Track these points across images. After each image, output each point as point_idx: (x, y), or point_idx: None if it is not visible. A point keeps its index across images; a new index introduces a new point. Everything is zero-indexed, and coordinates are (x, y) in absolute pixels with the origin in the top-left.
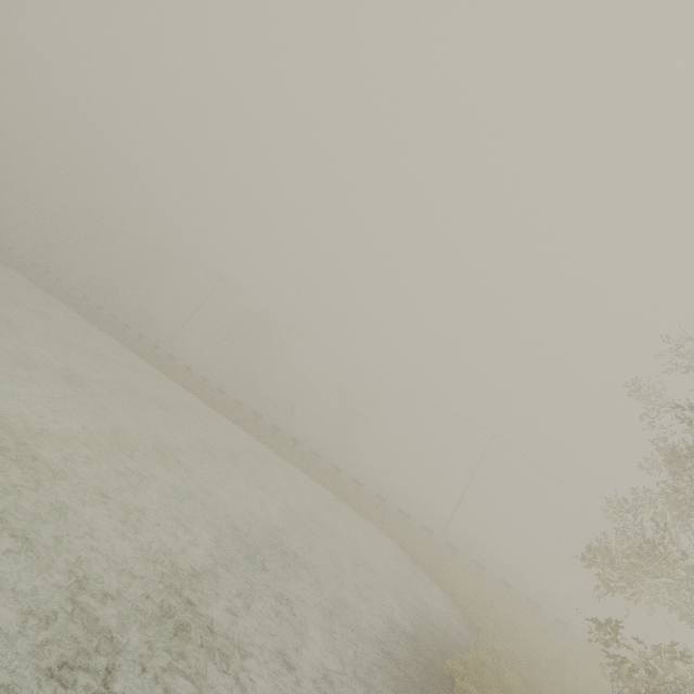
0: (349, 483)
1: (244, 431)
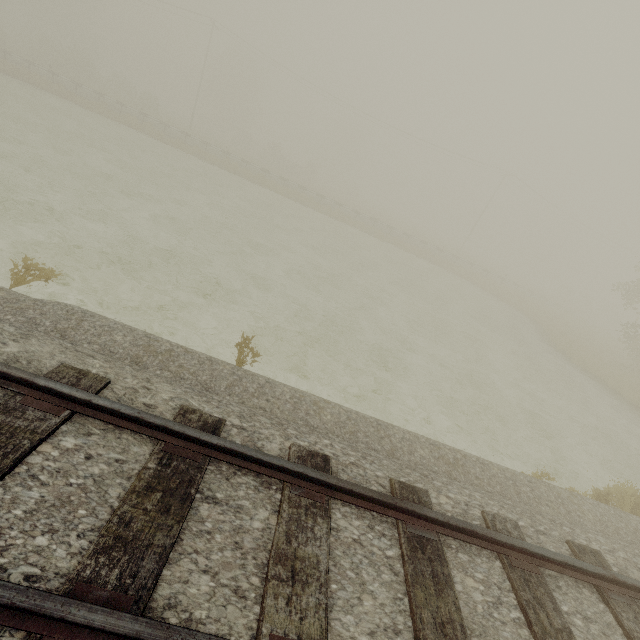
0: (411, 241)
1: (349, 225)
